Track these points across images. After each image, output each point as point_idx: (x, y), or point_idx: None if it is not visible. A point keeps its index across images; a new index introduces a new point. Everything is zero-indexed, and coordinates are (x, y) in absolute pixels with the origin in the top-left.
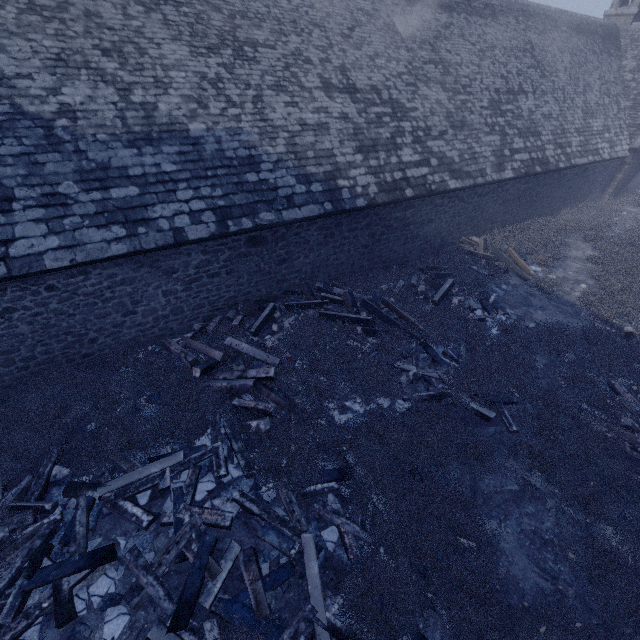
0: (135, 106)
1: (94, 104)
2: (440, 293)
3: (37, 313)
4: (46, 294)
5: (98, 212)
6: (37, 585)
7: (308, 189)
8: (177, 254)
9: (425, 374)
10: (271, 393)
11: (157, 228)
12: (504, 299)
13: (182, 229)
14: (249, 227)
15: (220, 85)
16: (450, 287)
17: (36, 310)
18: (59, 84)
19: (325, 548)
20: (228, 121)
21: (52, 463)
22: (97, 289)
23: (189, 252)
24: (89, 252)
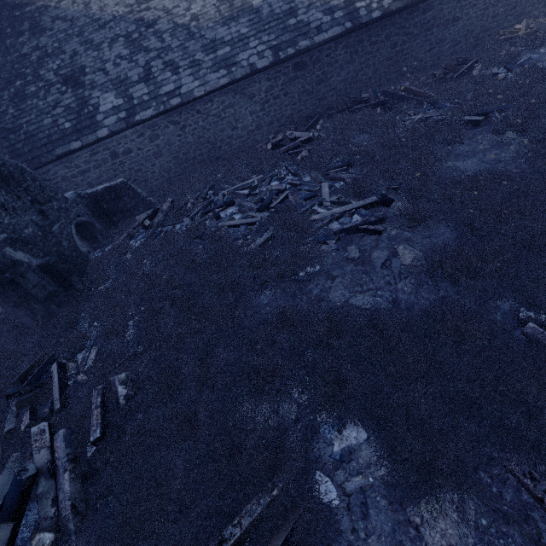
0: (224, 2)
1: (205, 9)
2: (459, 72)
3: (194, 129)
4: (197, 116)
5: (213, 65)
6: (207, 211)
7: (332, 17)
8: (253, 83)
9: (428, 116)
10: (311, 146)
11: (241, 66)
12: (538, 59)
13: (254, 64)
14: (292, 53)
15: None
16: (472, 66)
17: (194, 127)
18: (190, 5)
19: (335, 187)
20: None
21: (208, 189)
22: (217, 112)
23: (260, 81)
24: (211, 85)
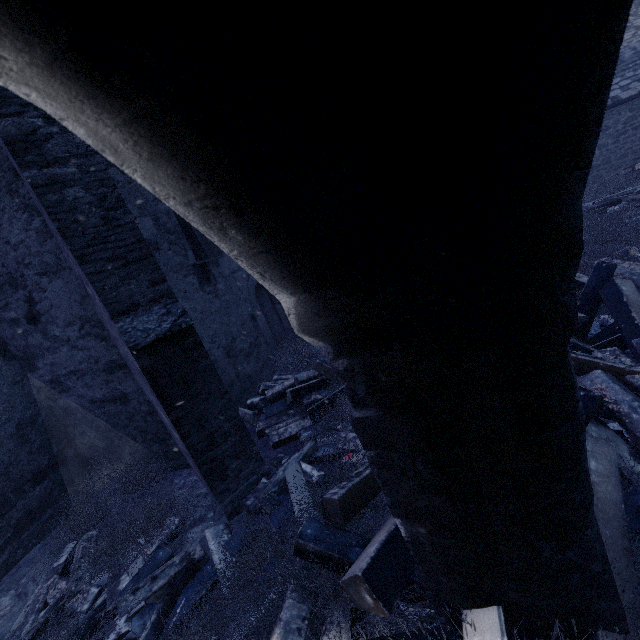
0: None
1: None
2: None
3: None
4: None
5: None
6: None
7: None
8: (610, 116)
9: None
10: None
11: None
12: None
13: (616, 96)
14: None
15: (628, 25)
16: None
17: None
18: None
19: None
20: (639, 37)
21: None
22: None
23: (619, 112)
24: None
